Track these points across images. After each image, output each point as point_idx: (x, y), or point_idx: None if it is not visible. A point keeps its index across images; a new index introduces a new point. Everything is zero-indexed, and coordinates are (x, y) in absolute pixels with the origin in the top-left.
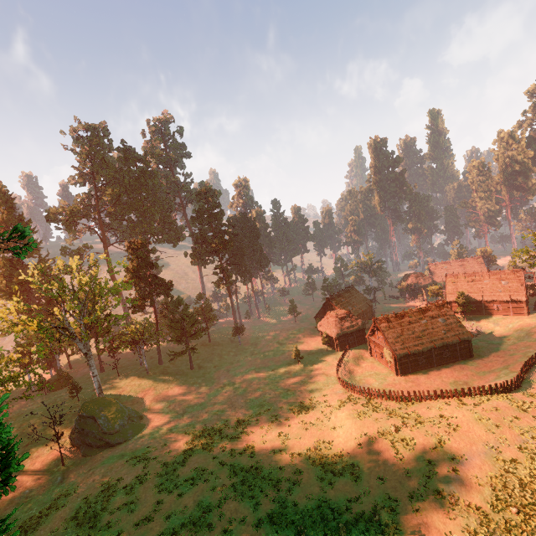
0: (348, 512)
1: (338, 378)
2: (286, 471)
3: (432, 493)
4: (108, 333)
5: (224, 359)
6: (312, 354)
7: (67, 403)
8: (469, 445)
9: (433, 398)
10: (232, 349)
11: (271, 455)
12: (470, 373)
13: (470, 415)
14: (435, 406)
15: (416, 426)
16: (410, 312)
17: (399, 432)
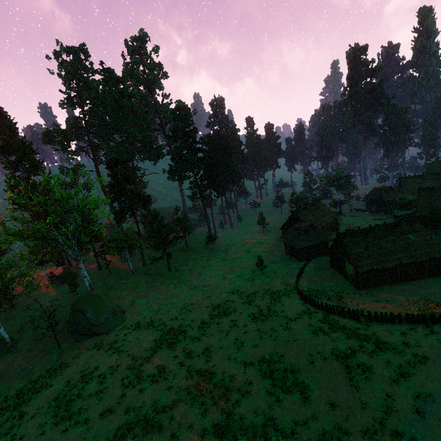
0: (293, 436)
1: (297, 289)
2: (236, 380)
3: (389, 433)
4: (101, 239)
5: (197, 264)
6: (275, 263)
7: (69, 295)
8: (438, 382)
9: (396, 320)
10: (205, 255)
11: (226, 361)
12: (438, 292)
13: (440, 347)
14: (399, 330)
15: (375, 352)
16: (377, 228)
17: (356, 356)
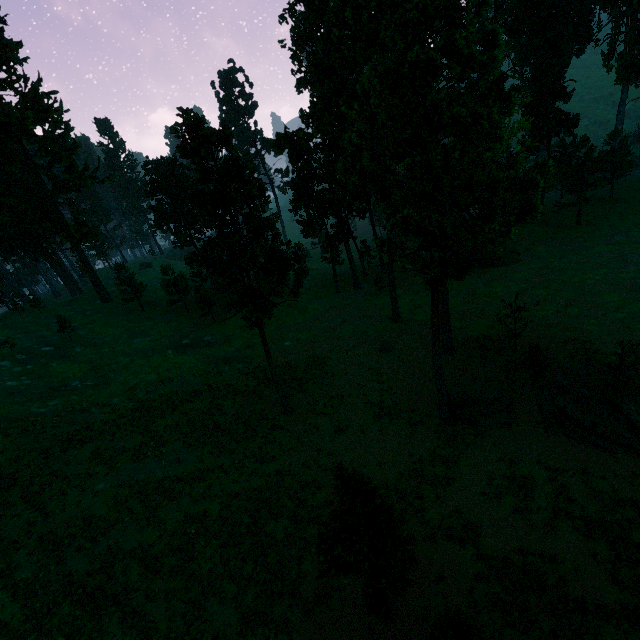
0: None
1: None
2: None
3: None
4: None
5: (625, 219)
6: None
7: None
8: None
9: None
10: None
11: None
12: None
13: None
14: None
15: None
16: None
17: None
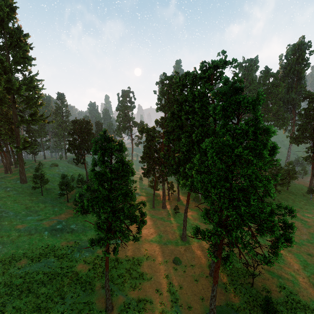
0: None
1: None
2: None
3: None
4: None
5: (295, 203)
6: None
7: None
8: None
9: None
10: (303, 200)
11: None
12: None
13: None
14: None
15: None
16: None
17: None
